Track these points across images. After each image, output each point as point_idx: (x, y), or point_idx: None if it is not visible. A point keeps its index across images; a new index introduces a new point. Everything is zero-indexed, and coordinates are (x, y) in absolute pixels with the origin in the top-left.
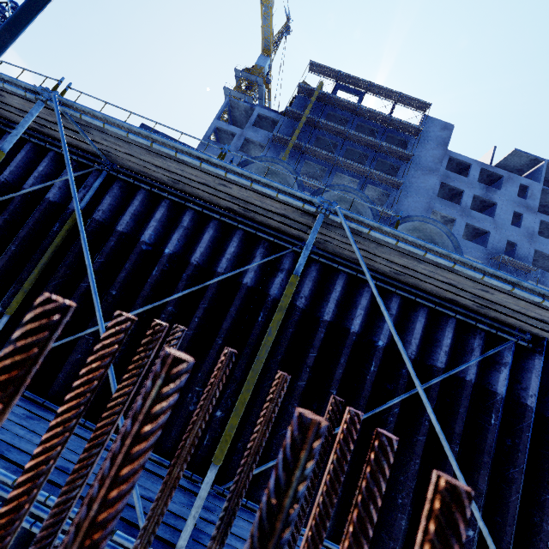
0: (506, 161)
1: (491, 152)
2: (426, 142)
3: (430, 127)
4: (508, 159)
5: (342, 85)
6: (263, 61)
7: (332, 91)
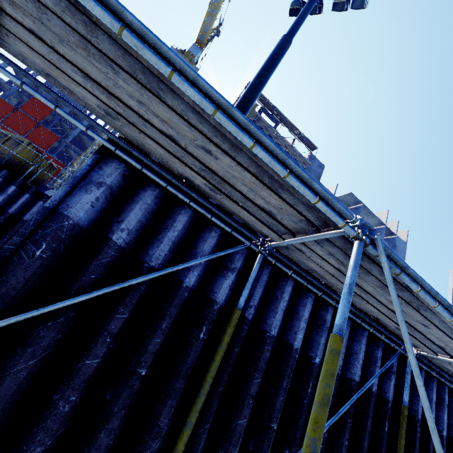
0: (344, 197)
1: (335, 187)
2: (310, 173)
3: (313, 163)
4: (345, 196)
5: (266, 109)
6: (196, 50)
7: (259, 111)
